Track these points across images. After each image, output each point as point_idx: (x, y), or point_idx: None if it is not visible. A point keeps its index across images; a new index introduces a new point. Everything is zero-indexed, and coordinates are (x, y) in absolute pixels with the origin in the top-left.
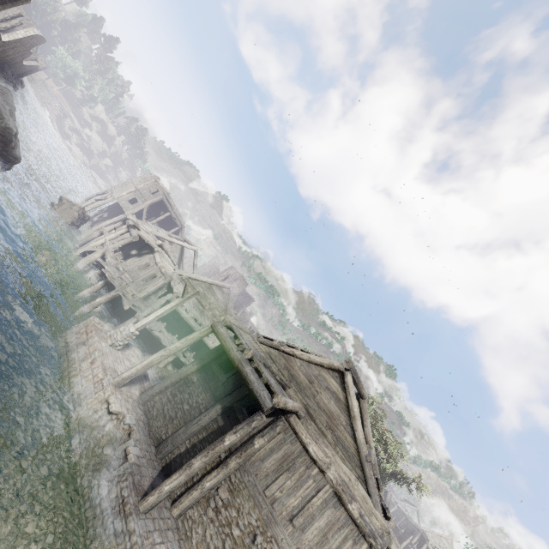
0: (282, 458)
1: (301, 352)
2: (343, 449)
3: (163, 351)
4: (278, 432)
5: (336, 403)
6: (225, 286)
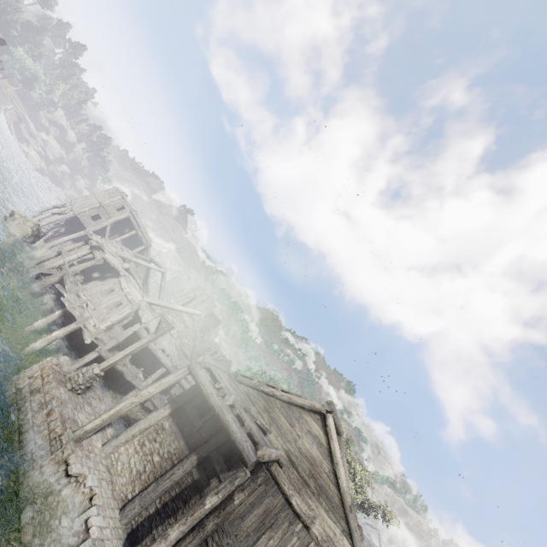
0: (264, 514)
1: (281, 392)
2: (327, 500)
3: (134, 397)
4: (259, 484)
5: (318, 448)
6: (196, 313)
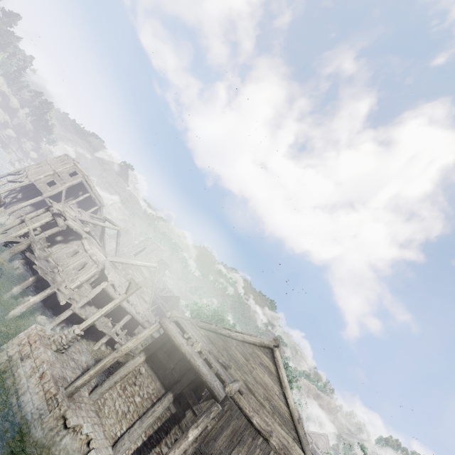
0: (232, 434)
1: (236, 333)
2: (279, 416)
3: (115, 353)
4: (226, 411)
5: (269, 376)
6: (152, 265)
